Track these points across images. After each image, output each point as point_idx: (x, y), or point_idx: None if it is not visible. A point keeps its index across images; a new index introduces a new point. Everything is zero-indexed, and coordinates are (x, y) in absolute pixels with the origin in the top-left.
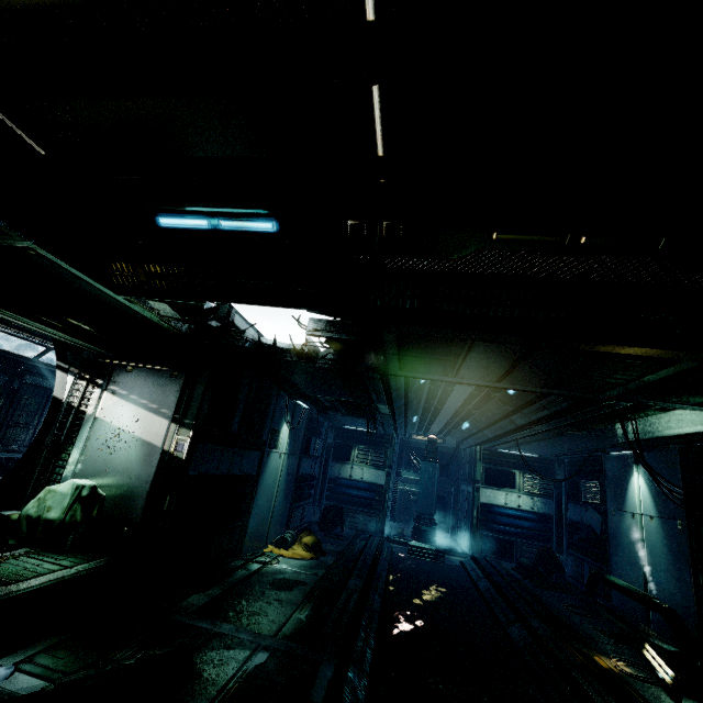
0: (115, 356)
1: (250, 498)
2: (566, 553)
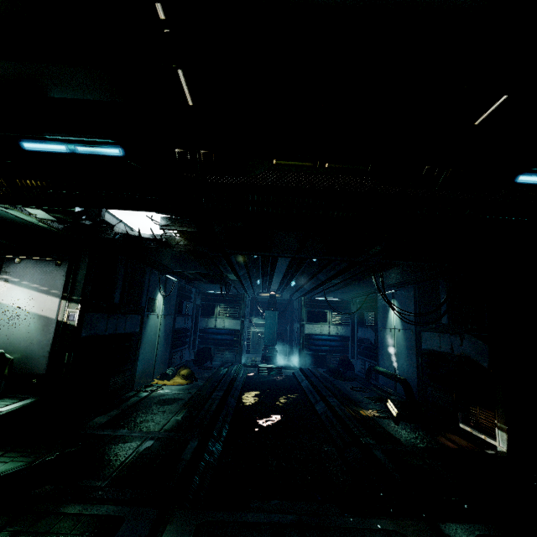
0: (3, 251)
1: (136, 348)
2: (356, 358)
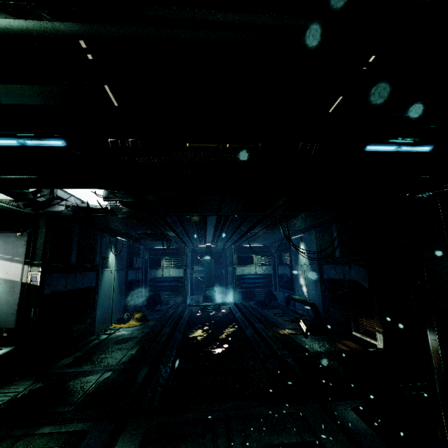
0: None
1: (94, 300)
2: (278, 290)
